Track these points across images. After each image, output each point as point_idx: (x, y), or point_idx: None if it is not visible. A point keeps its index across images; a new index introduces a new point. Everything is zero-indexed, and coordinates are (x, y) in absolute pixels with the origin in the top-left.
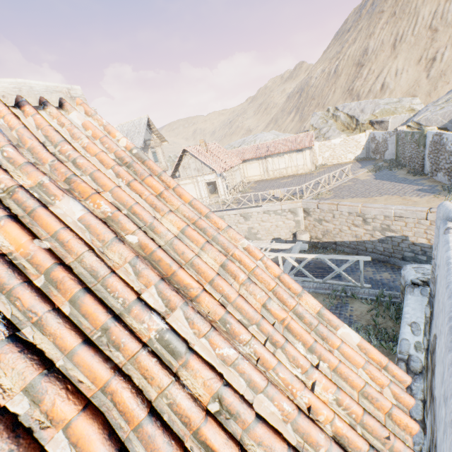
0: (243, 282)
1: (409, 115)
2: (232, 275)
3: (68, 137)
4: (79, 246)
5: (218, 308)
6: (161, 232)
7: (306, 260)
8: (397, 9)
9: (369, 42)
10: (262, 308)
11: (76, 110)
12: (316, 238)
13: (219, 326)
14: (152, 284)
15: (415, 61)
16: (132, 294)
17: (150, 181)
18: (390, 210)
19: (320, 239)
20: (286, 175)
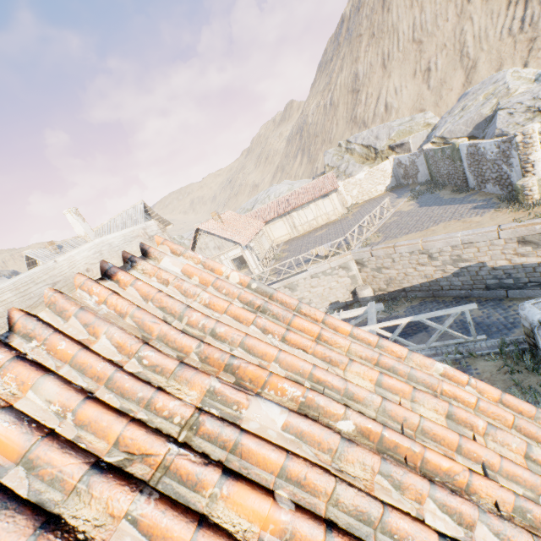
0: (485, 432)
1: (427, 131)
2: (466, 426)
3: (181, 297)
4: (324, 480)
5: (503, 493)
6: (364, 398)
7: (400, 327)
8: (375, 30)
9: (357, 67)
10: (526, 461)
11: (166, 254)
12: (379, 290)
13: (521, 521)
14: (425, 496)
15: (410, 75)
16: (428, 531)
17: (299, 323)
18: (456, 239)
19: (385, 290)
20: (317, 226)
